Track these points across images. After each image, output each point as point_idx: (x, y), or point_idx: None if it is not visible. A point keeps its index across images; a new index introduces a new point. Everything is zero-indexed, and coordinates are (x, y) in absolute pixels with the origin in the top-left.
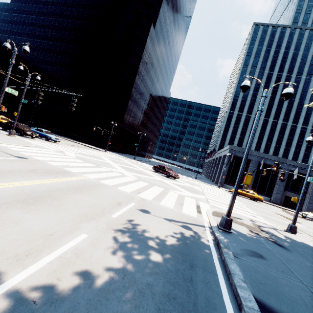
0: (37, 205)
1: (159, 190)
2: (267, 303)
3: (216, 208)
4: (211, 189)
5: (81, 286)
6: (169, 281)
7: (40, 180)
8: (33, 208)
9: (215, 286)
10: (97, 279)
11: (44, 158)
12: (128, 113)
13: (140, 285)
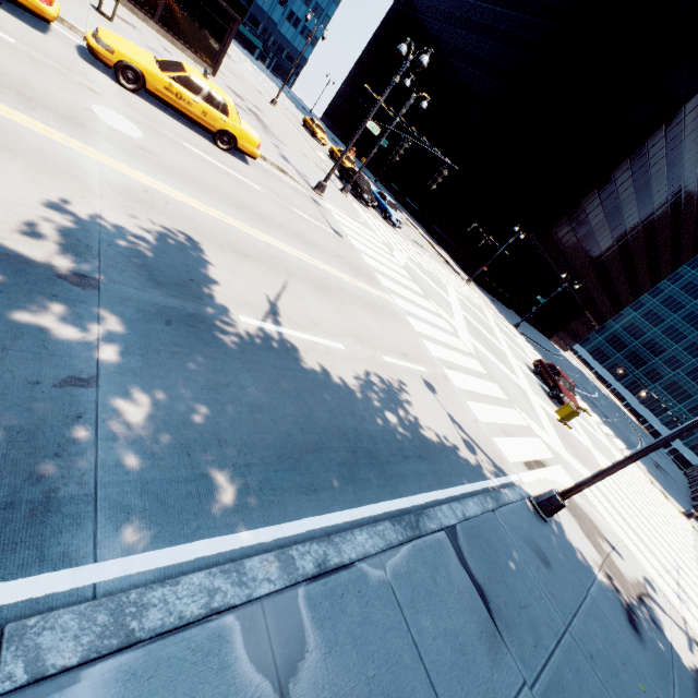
0: (322, 294)
1: (495, 392)
2: (464, 541)
3: (587, 502)
4: (647, 494)
5: (316, 369)
6: (383, 435)
7: (339, 271)
8: (318, 295)
9: (426, 485)
10: (329, 376)
11: (361, 245)
12: (572, 220)
13: (356, 410)
